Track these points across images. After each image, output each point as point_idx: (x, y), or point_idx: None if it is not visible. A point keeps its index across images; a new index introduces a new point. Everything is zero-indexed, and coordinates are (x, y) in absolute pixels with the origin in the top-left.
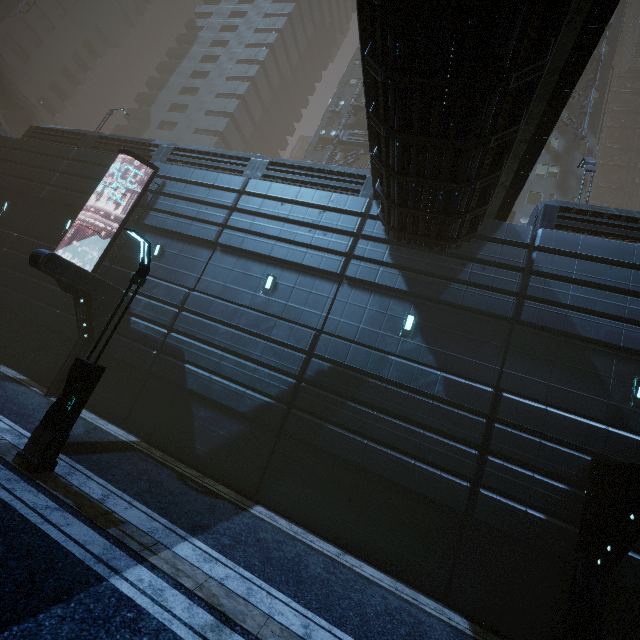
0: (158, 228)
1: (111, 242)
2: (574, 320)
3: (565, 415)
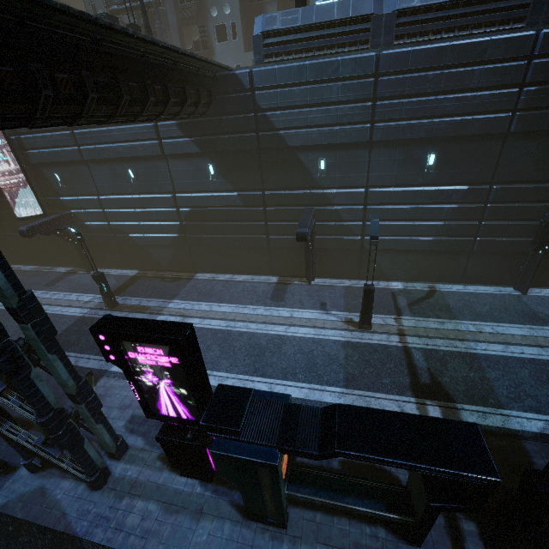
0: (44, 163)
1: (31, 187)
2: (285, 138)
3: (292, 193)
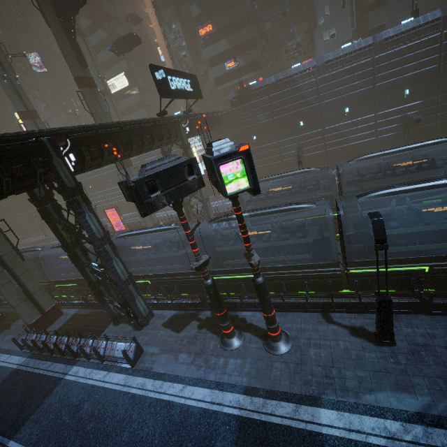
0: None
1: None
2: None
3: None
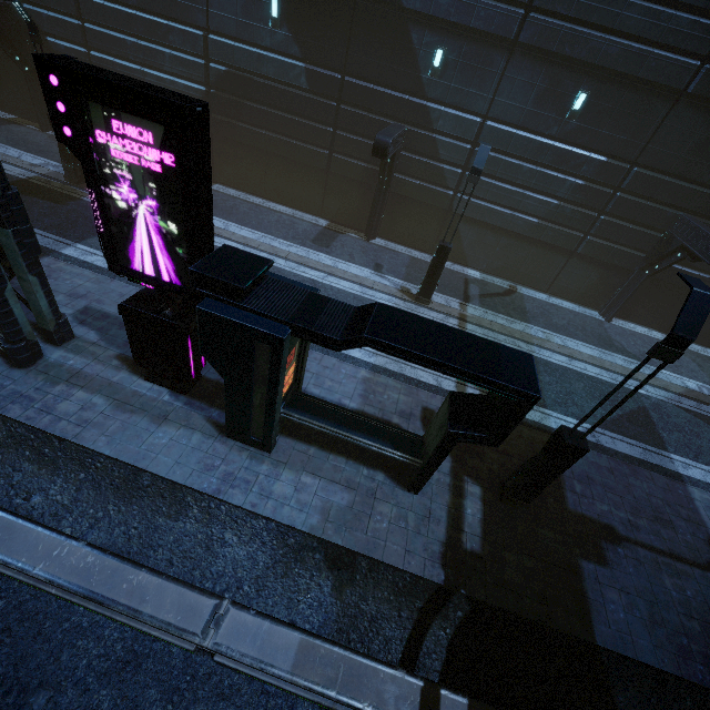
0: None
1: None
2: None
3: (383, 92)
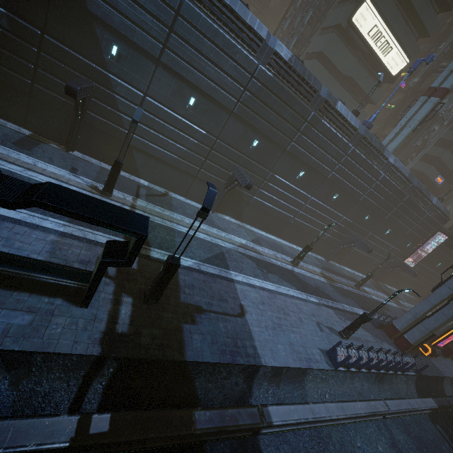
0: None
1: None
2: None
3: (76, 56)
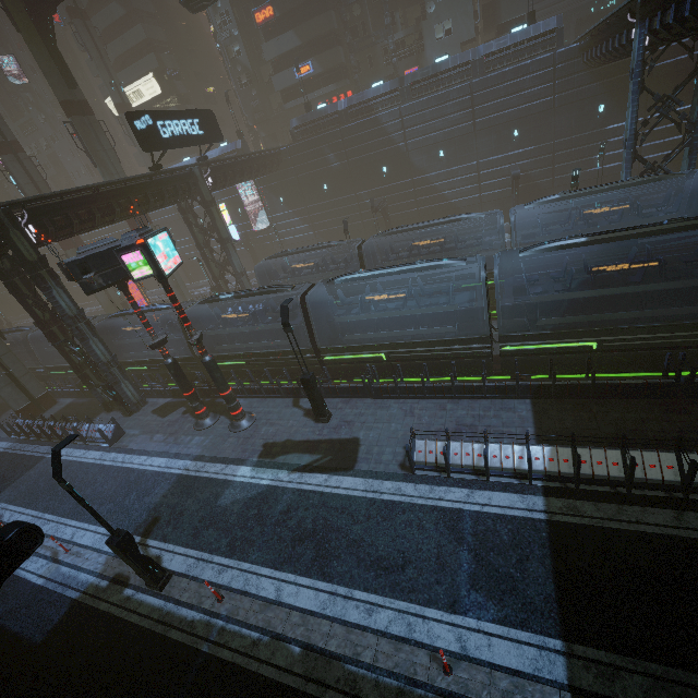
0: None
1: None
2: None
3: None
